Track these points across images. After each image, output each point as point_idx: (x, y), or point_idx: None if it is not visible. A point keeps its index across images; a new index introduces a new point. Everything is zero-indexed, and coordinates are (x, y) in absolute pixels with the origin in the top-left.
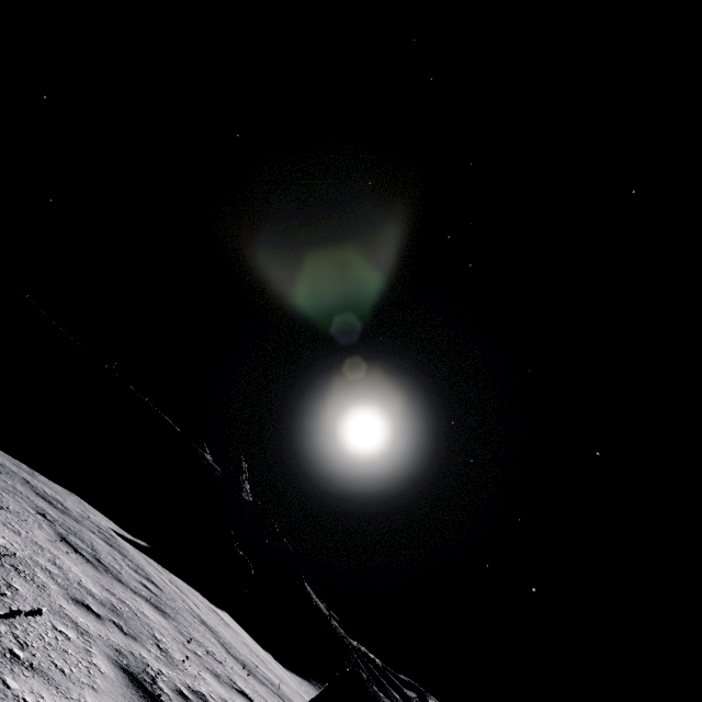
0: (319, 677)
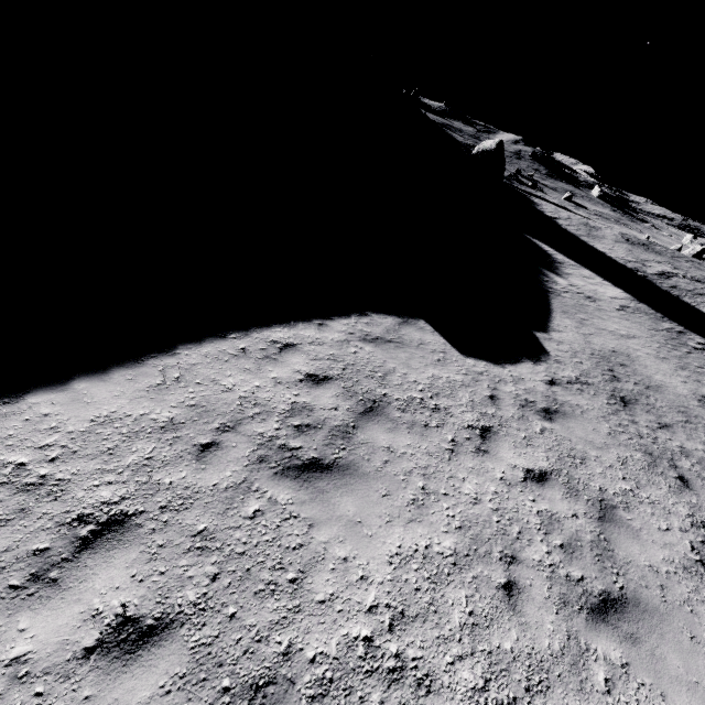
0: None
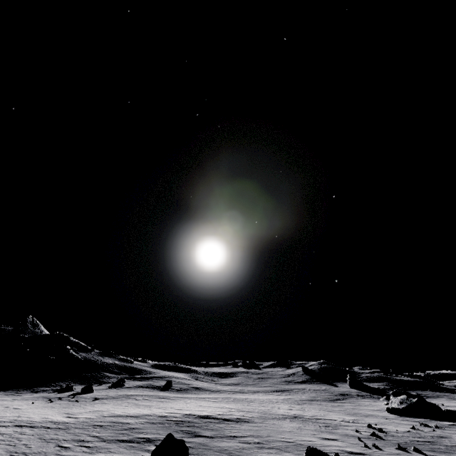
0: (26, 387)
